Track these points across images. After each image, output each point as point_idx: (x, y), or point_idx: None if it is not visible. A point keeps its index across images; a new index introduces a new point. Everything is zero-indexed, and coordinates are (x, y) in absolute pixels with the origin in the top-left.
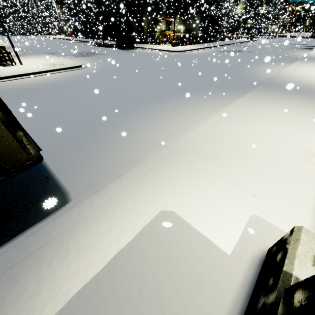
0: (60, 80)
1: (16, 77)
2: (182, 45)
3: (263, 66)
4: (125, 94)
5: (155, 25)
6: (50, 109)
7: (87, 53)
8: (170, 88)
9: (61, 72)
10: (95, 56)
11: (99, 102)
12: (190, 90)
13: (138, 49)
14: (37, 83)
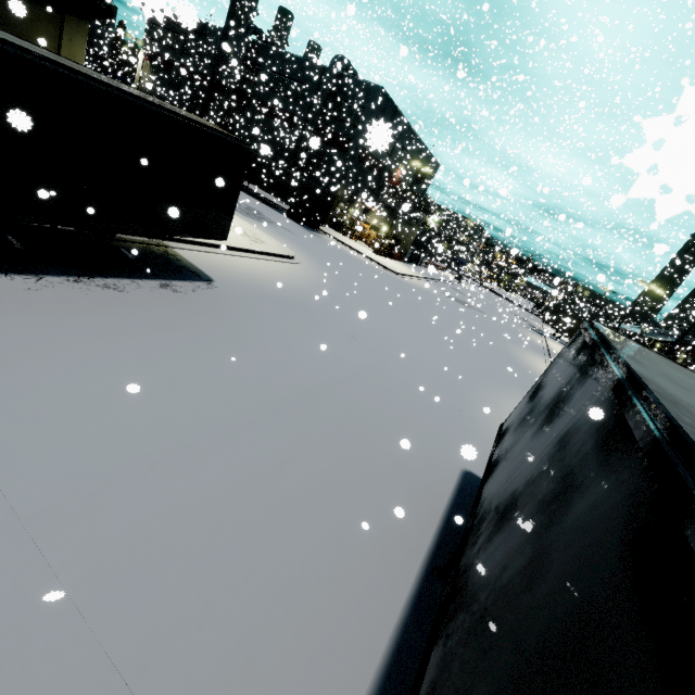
0: (300, 288)
1: (214, 246)
2: (387, 256)
3: (523, 352)
4: (432, 363)
5: (348, 206)
6: (373, 368)
7: (250, 209)
8: (470, 366)
9: (273, 260)
10: (275, 227)
11: (419, 372)
12: (496, 379)
13: (324, 235)
14: (269, 281)
